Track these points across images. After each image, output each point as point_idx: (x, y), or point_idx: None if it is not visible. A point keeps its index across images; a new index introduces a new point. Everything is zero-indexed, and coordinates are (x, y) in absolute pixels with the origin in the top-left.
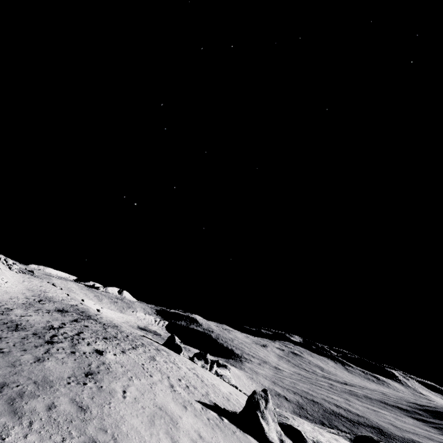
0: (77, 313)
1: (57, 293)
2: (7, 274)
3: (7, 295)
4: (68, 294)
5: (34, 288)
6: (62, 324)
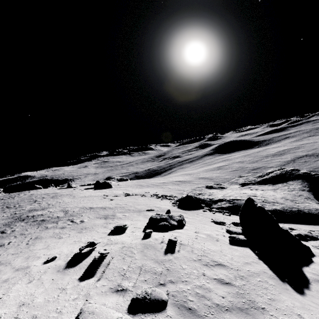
0: None
1: None
2: None
3: None
4: None
5: None
6: None
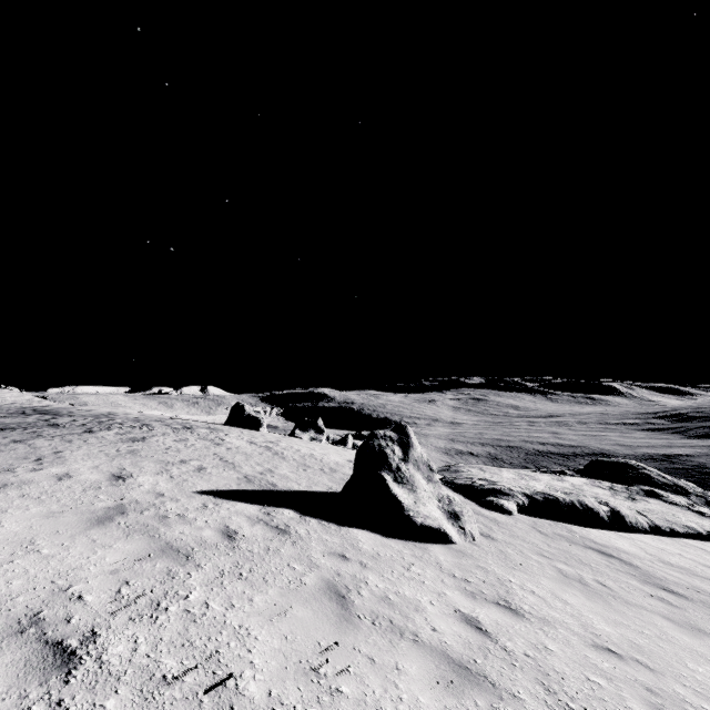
0: (15, 413)
1: (2, 397)
2: None
3: None
4: (42, 397)
5: None
6: None
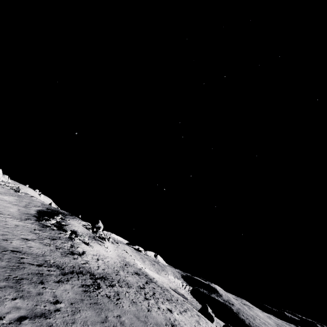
0: (145, 276)
1: (129, 258)
2: (109, 245)
3: (112, 260)
4: (134, 259)
5: (120, 254)
6: (143, 285)
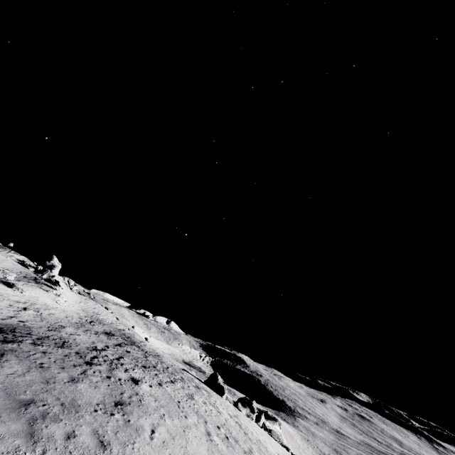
0: (123, 338)
1: (107, 316)
2: (68, 294)
3: (64, 314)
4: (118, 318)
5: (88, 309)
6: (105, 347)
